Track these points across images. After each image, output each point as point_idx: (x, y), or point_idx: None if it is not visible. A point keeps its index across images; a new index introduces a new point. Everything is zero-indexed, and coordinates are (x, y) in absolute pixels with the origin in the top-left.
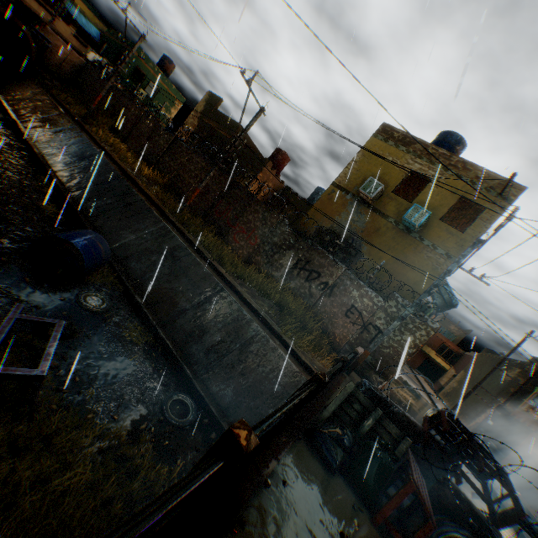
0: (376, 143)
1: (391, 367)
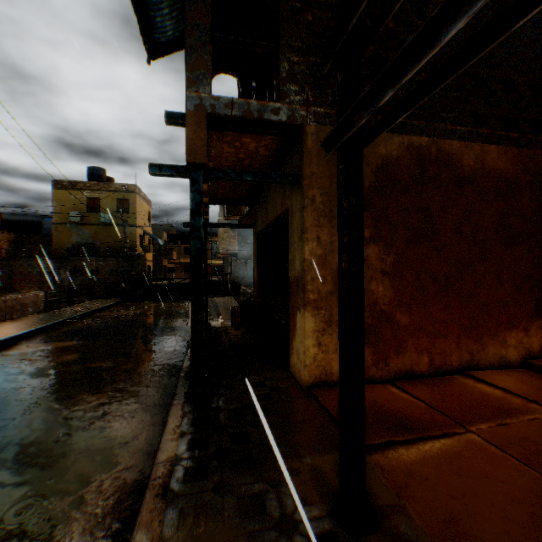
0: (59, 192)
1: None
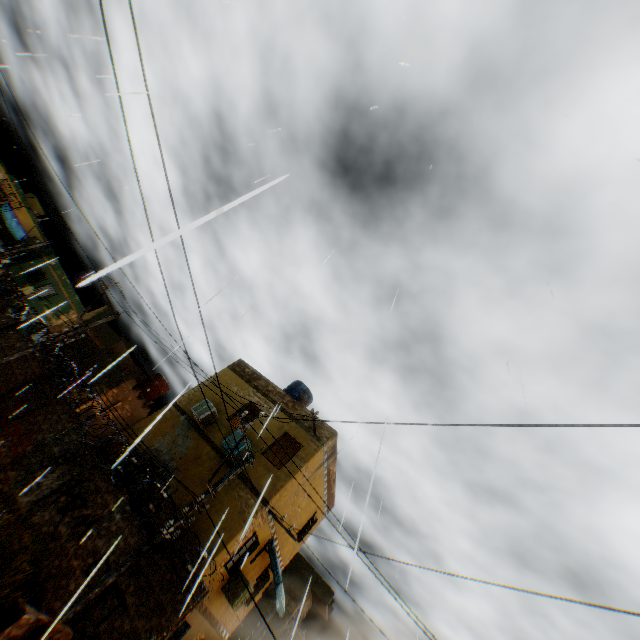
0: (228, 373)
1: None
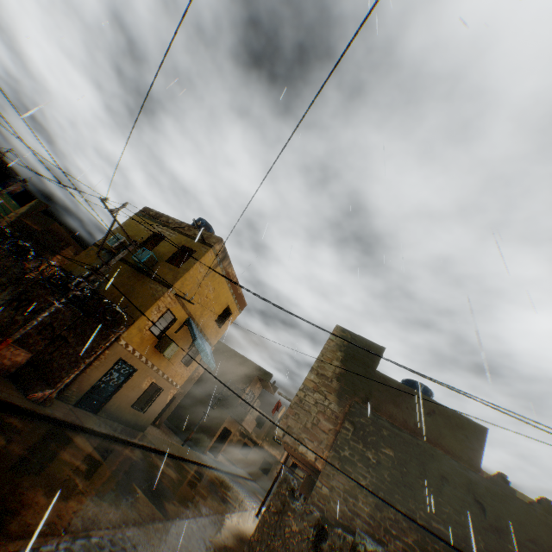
0: (136, 218)
1: (65, 373)
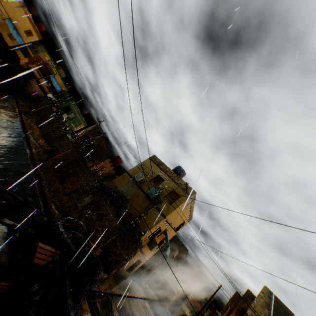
0: (149, 161)
1: (113, 266)
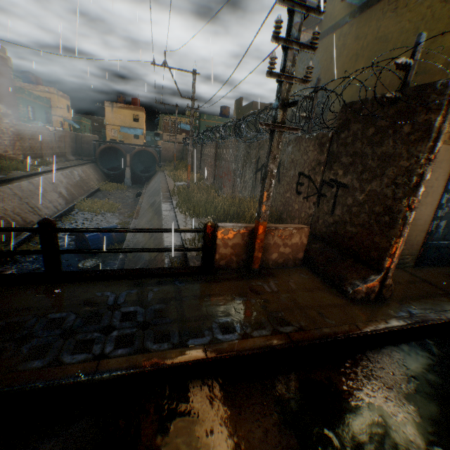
0: None
1: (378, 240)
